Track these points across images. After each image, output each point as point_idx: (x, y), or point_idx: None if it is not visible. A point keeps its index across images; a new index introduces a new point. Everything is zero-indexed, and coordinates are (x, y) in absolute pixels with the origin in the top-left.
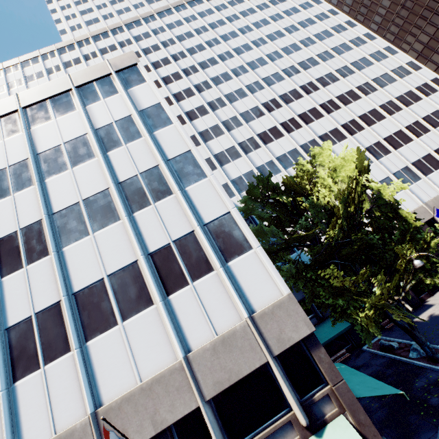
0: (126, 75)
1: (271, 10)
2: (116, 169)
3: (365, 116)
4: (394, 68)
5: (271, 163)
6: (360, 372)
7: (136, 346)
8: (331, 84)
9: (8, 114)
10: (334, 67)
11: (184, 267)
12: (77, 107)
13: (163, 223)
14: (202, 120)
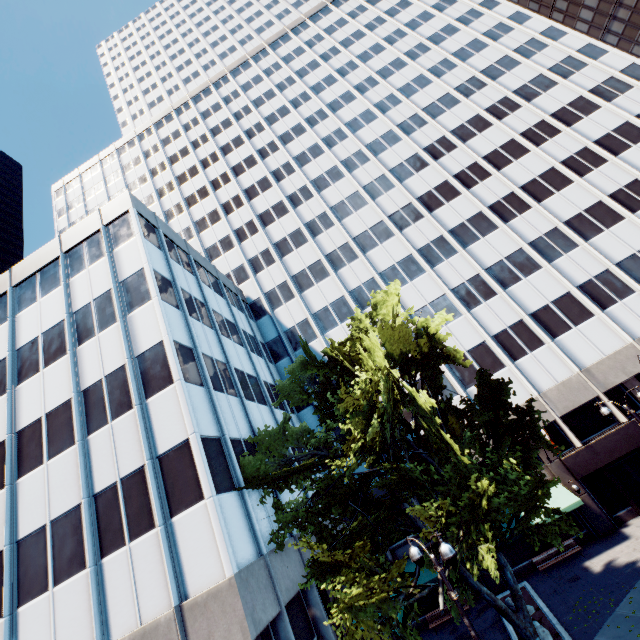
0: (116, 228)
1: (387, 26)
2: (83, 370)
3: (534, 185)
4: (596, 84)
5: (371, 283)
6: None
7: (60, 622)
8: (477, 134)
9: (1, 297)
10: (484, 104)
11: (126, 518)
12: (61, 281)
13: (115, 452)
14: (279, 224)
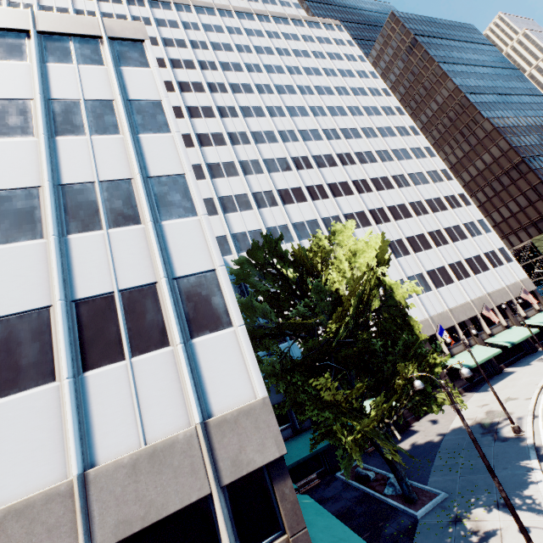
0: (124, 48)
1: (326, 62)
2: (62, 163)
3: (394, 209)
4: (429, 170)
5: (285, 228)
6: (327, 506)
7: None
8: (369, 163)
9: None
10: (375, 147)
11: (126, 332)
12: (29, 58)
13: (112, 261)
14: (216, 150)
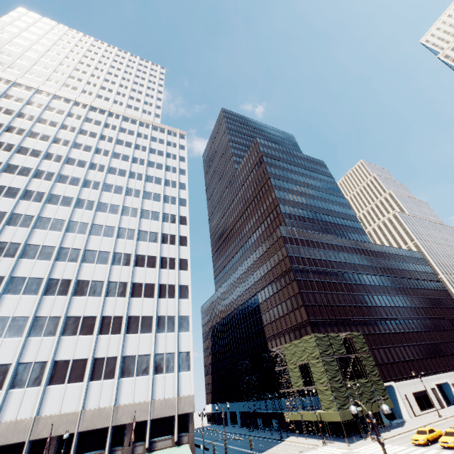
0: None
1: (143, 154)
2: None
3: (85, 284)
4: (168, 256)
5: None
6: None
7: None
8: (101, 236)
9: None
10: (124, 224)
11: None
12: None
13: None
14: None
